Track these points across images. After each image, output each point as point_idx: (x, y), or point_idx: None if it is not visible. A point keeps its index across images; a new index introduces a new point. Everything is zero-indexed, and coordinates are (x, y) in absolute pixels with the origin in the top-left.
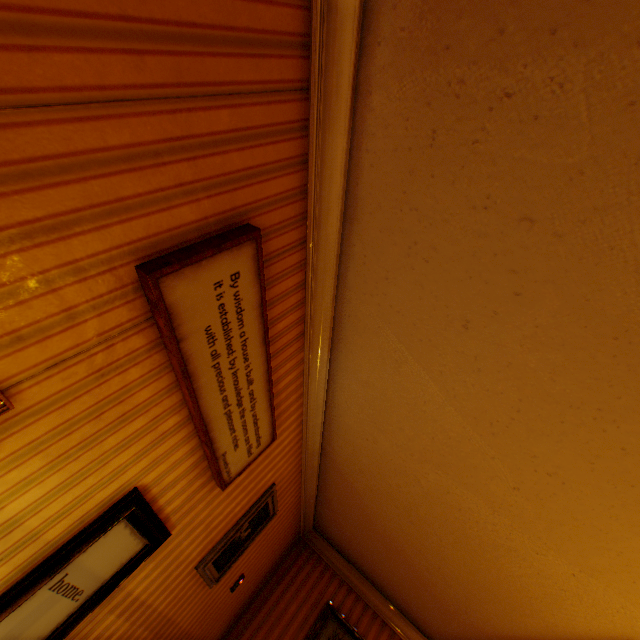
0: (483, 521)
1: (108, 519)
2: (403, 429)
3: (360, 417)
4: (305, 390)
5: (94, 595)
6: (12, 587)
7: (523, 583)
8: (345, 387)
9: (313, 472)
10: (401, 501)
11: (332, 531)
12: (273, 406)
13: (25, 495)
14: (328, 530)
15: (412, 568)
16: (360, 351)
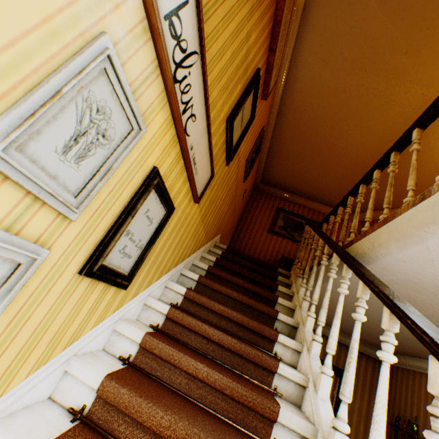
0: (379, 93)
1: (255, 80)
2: (343, 54)
3: (313, 64)
4: (284, 52)
5: (242, 134)
6: (240, 97)
7: (392, 122)
8: (306, 43)
9: (270, 133)
10: (329, 116)
11: (273, 176)
12: (284, 47)
13: (253, 35)
14: (270, 177)
15: (325, 163)
16: (324, 2)
